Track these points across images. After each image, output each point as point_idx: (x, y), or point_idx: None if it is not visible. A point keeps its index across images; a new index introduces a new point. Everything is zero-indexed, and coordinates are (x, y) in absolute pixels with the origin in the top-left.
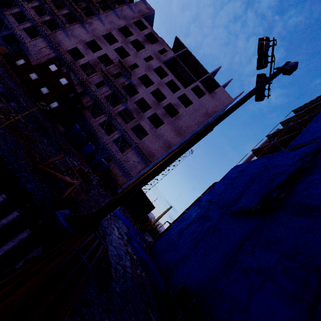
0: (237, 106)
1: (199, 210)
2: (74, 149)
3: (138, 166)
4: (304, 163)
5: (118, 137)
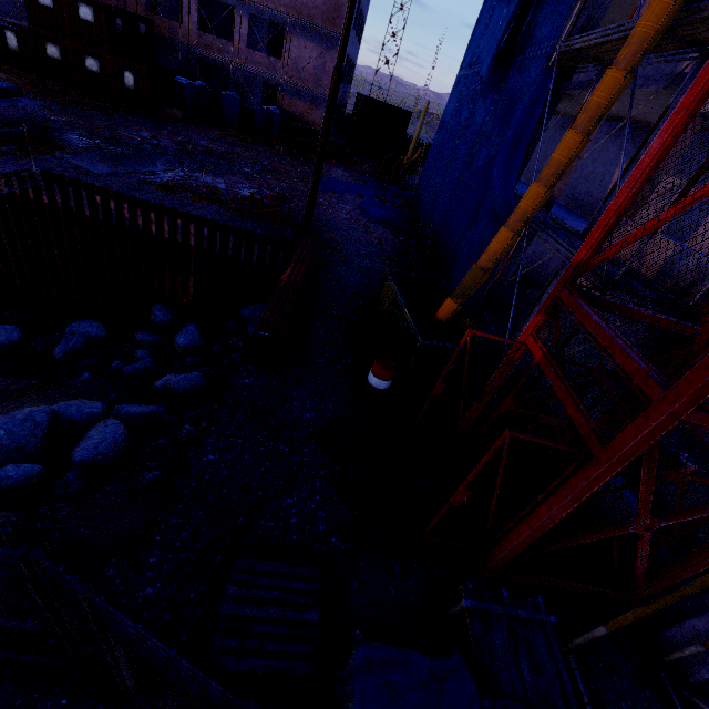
0: (353, 5)
1: (457, 97)
2: (216, 124)
3: (325, 64)
4: None
5: (248, 28)
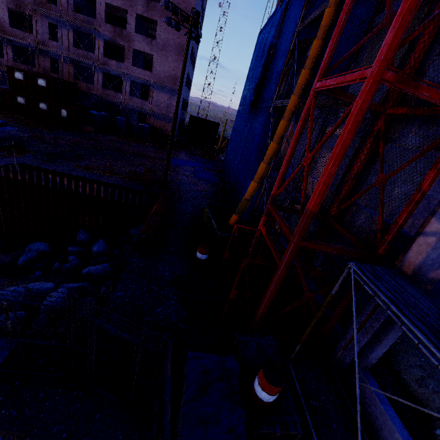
0: (181, 88)
1: (238, 118)
2: (112, 133)
3: (171, 103)
4: (272, 46)
5: (130, 87)
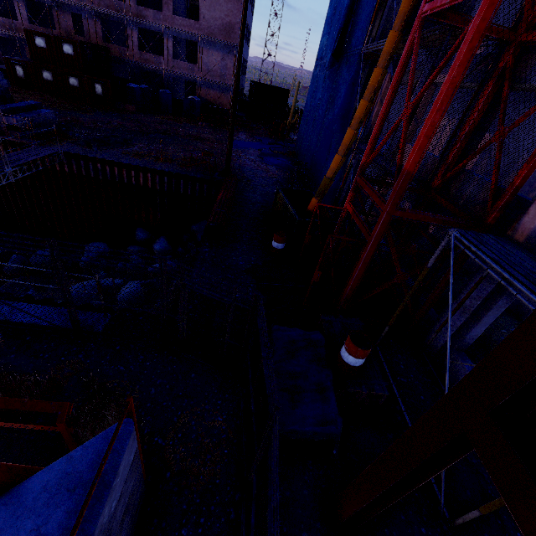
0: (242, 38)
1: (315, 79)
2: (157, 112)
3: (226, 64)
4: None
5: (172, 46)
